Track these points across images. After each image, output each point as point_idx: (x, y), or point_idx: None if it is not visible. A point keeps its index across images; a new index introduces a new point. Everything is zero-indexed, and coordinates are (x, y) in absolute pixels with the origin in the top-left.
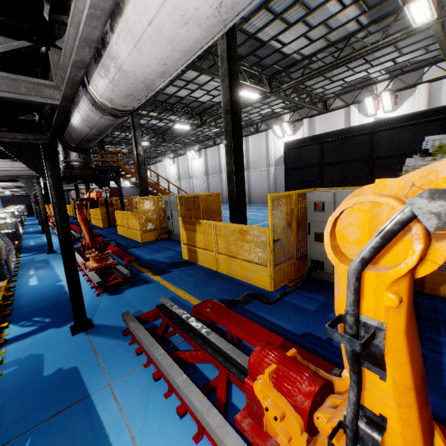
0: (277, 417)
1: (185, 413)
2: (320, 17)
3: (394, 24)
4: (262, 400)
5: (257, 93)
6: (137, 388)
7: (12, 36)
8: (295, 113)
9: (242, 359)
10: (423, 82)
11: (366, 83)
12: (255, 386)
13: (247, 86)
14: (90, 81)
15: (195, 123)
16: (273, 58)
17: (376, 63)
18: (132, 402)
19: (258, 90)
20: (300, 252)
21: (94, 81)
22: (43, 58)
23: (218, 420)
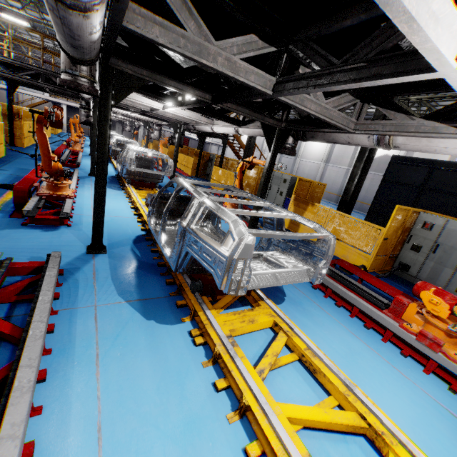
0: (438, 303)
1: (340, 306)
2: None
3: None
4: (426, 298)
5: None
6: (306, 288)
7: (354, 96)
8: None
9: (374, 294)
10: None
11: None
12: (422, 293)
13: None
14: (393, 136)
15: None
16: None
17: None
18: (307, 293)
19: None
20: (392, 253)
21: (397, 138)
22: (333, 91)
23: (375, 309)
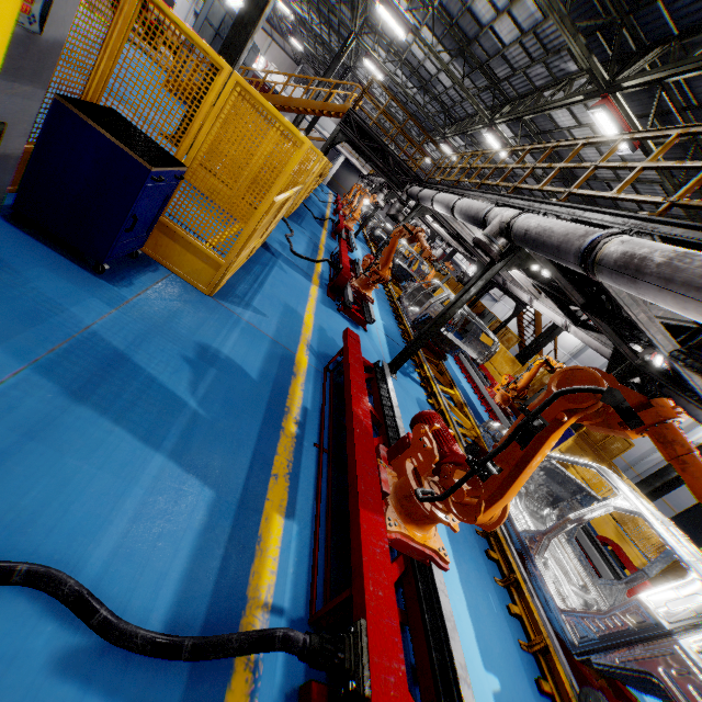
0: None
1: None
2: None
3: None
4: None
5: None
6: None
7: None
8: None
9: None
10: None
11: None
12: None
13: None
14: None
15: None
16: None
17: None
18: None
19: None
20: None
21: None
22: None
23: None
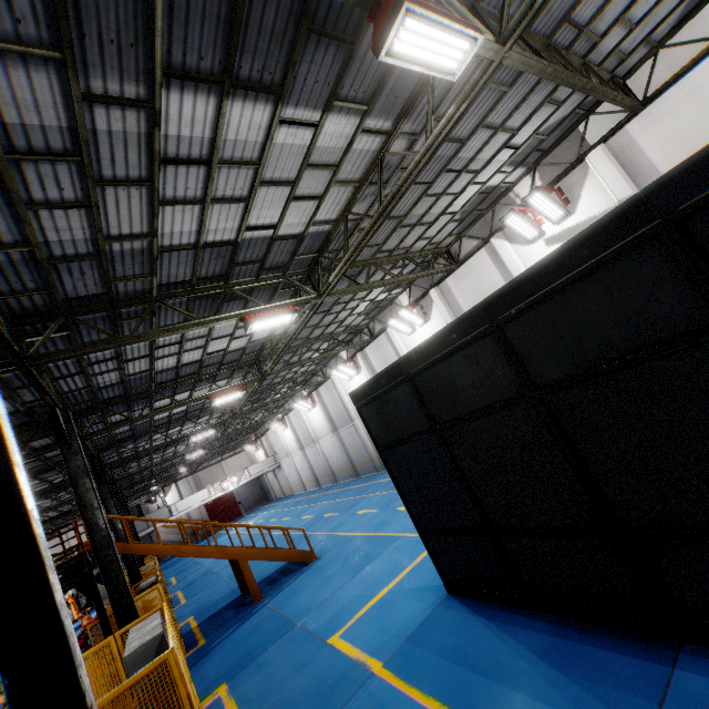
0: None
1: None
2: (288, 160)
3: (445, 99)
4: None
5: (285, 312)
6: None
7: None
8: (413, 288)
9: None
10: (592, 147)
11: (493, 196)
12: None
13: (260, 311)
14: None
15: (250, 381)
16: (282, 250)
17: (480, 165)
18: None
19: (289, 305)
20: None
21: None
22: None
23: None
